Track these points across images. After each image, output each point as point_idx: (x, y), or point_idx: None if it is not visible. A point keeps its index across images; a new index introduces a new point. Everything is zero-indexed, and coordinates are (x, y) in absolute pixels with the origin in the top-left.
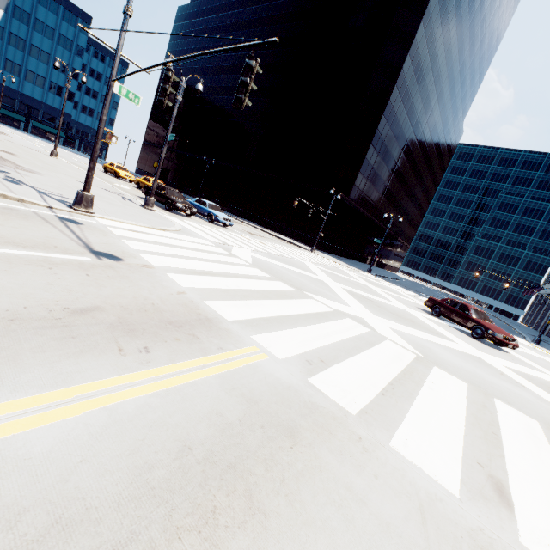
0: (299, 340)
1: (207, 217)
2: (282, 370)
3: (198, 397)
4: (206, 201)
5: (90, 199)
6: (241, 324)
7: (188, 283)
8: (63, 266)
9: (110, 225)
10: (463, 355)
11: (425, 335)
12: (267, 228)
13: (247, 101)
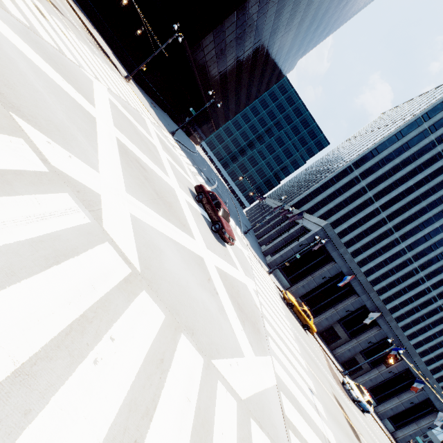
0: None
1: None
2: None
3: None
4: None
5: None
6: None
7: None
8: None
9: None
10: (191, 257)
11: (170, 229)
12: (86, 13)
13: None
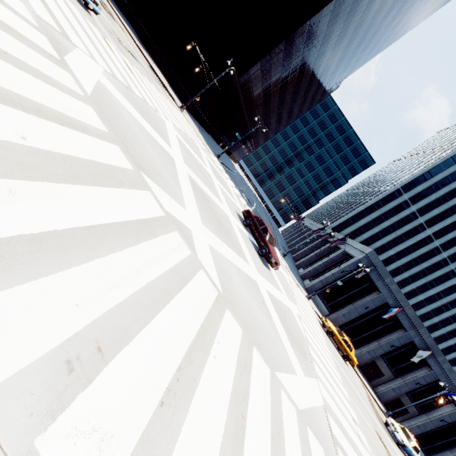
0: (80, 298)
1: None
2: None
3: None
4: None
5: None
6: None
7: None
8: None
9: None
10: (249, 281)
11: (232, 255)
12: (148, 50)
13: None
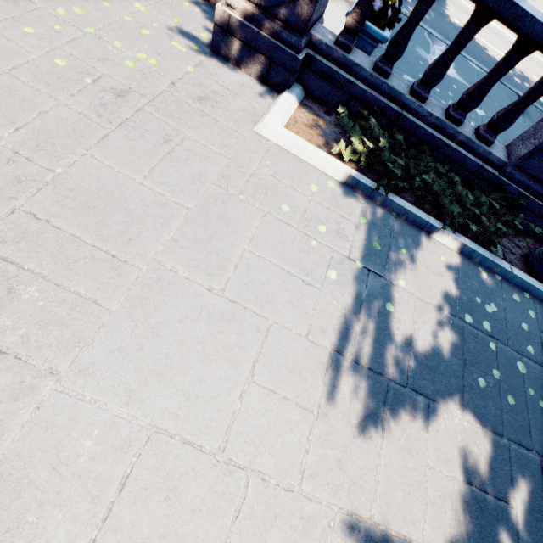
0: None
1: None
2: None
3: None
4: None
5: None
6: None
7: None
8: None
9: None
10: None
11: None
12: None
13: None
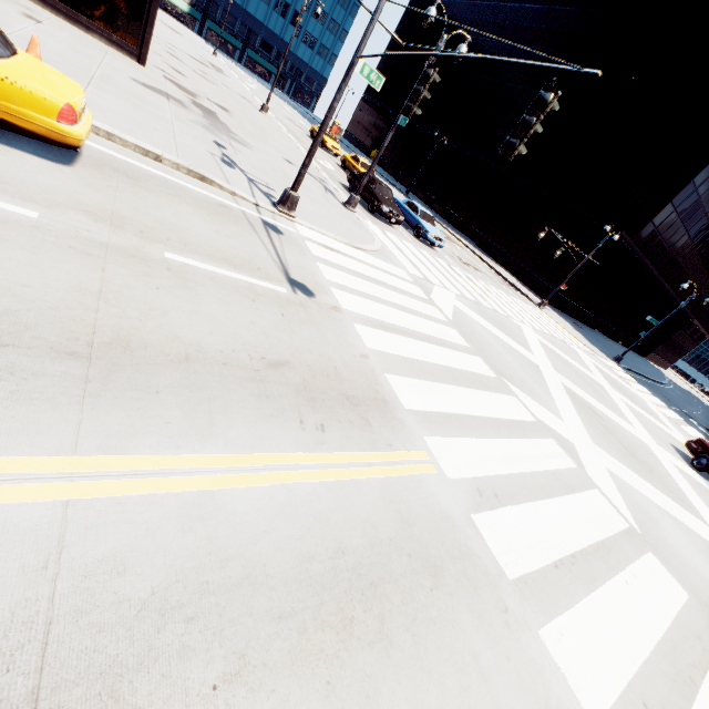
0: (477, 458)
1: (413, 229)
2: (446, 494)
3: (358, 499)
4: (419, 207)
5: (295, 201)
6: (418, 416)
7: (373, 342)
8: (263, 299)
9: (308, 237)
10: (708, 549)
11: (660, 498)
12: (487, 253)
13: (521, 148)
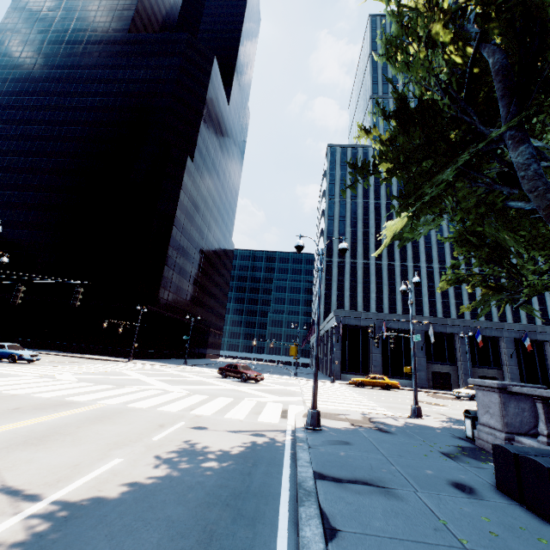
0: (121, 399)
1: (8, 359)
2: (114, 406)
3: (85, 413)
4: (4, 343)
5: None
6: (90, 400)
7: (48, 395)
8: None
9: None
10: (222, 389)
11: (204, 387)
12: (75, 352)
13: (78, 303)
